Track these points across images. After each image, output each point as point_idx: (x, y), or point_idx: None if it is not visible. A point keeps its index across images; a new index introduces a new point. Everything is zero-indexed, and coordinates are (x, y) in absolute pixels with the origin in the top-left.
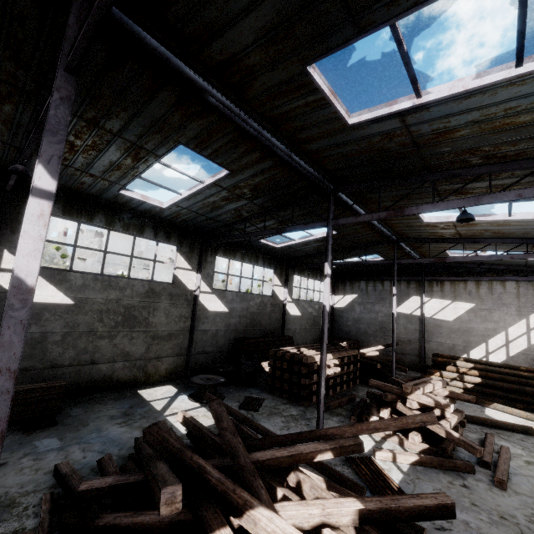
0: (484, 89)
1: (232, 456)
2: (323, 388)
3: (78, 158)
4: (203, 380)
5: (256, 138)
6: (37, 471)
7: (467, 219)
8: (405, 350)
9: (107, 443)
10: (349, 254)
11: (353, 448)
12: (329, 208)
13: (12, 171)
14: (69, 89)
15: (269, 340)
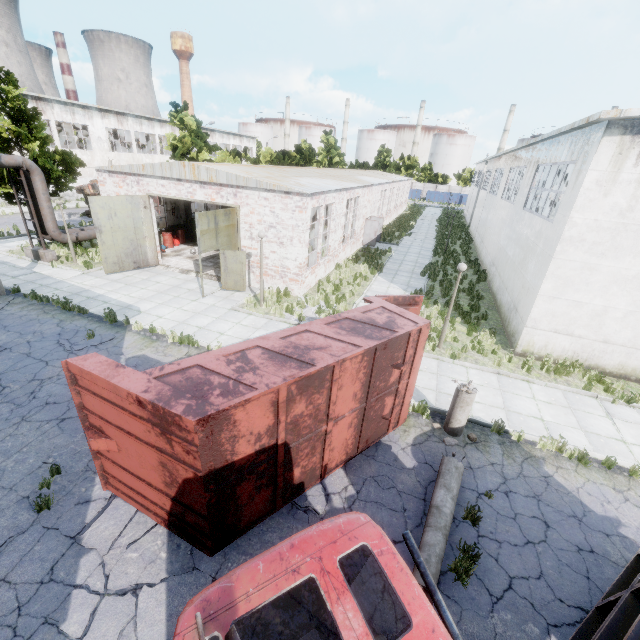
0: None
1: None
2: None
3: None
4: None
5: None
6: None
7: None
8: None
9: None
10: None
11: None
12: None
13: None
14: None
15: None
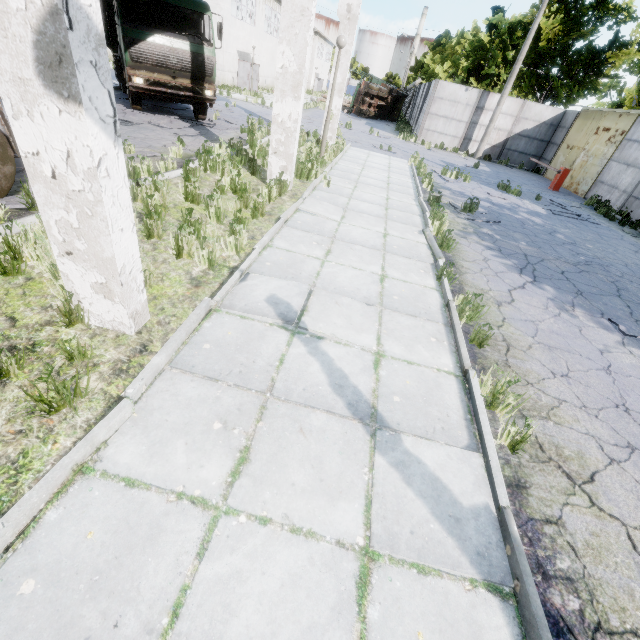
0: None
1: None
2: None
3: None
4: None
5: None
6: None
7: None
8: None
9: None
10: None
11: None
12: None
13: None
14: None
15: None
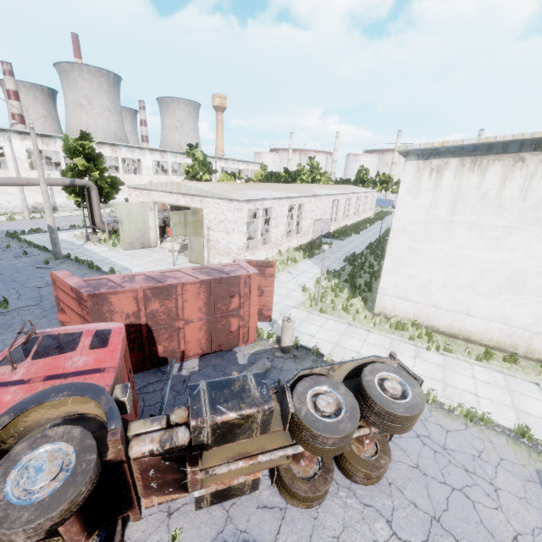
0: None
1: None
2: None
3: None
4: None
5: None
6: None
7: None
8: None
9: None
10: None
11: None
12: None
13: None
14: None
15: None
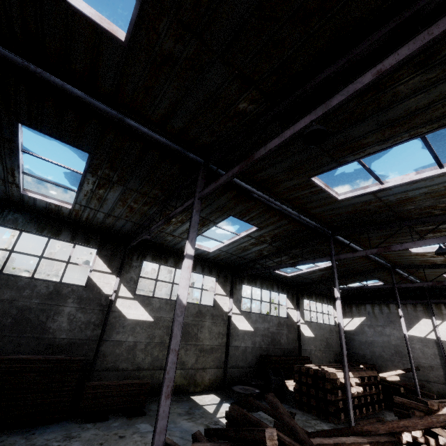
0: (424, 179)
1: (293, 433)
2: (350, 399)
3: (170, 227)
4: (241, 389)
5: (277, 209)
6: (145, 444)
7: (444, 252)
8: (428, 376)
9: (183, 432)
10: (350, 280)
11: (388, 445)
12: (331, 247)
13: (144, 239)
14: (199, 206)
15: (289, 358)
